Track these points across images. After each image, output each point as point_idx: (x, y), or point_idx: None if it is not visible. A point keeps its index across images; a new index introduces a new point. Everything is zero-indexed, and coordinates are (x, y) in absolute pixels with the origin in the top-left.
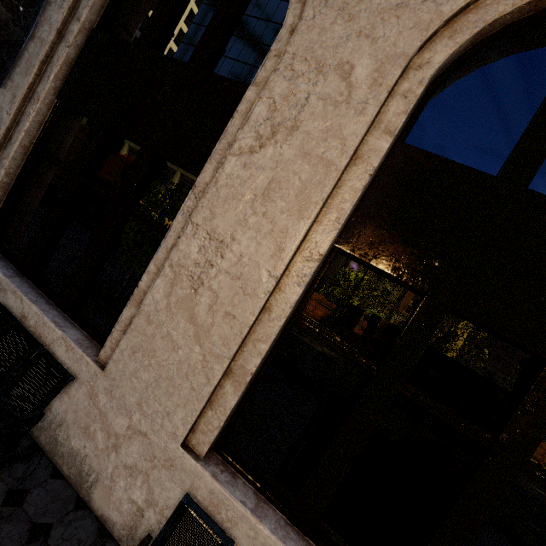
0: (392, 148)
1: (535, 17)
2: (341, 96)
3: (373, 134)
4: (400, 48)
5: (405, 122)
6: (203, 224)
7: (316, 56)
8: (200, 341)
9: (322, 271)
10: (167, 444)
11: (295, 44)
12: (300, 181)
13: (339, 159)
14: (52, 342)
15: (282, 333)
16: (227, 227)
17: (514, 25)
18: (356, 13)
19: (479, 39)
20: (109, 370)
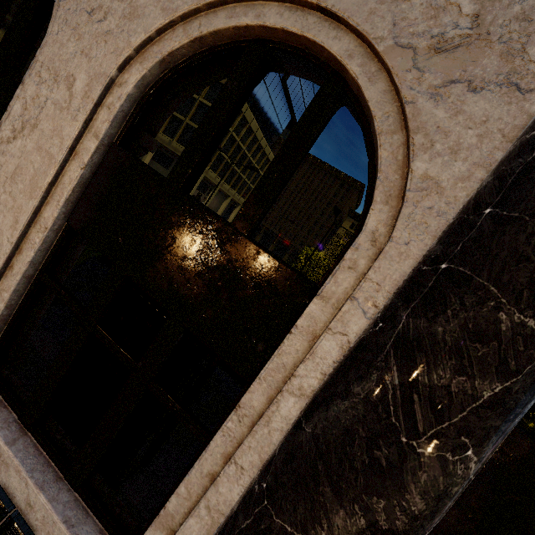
0: (110, 148)
1: (207, 52)
2: (65, 103)
3: (87, 136)
4: (104, 68)
5: (117, 128)
6: None
7: (55, 67)
8: None
9: (59, 241)
10: None
11: (44, 55)
12: (34, 169)
13: (58, 155)
14: None
15: (31, 287)
16: None
17: (195, 56)
18: (83, 34)
19: (171, 65)
20: None
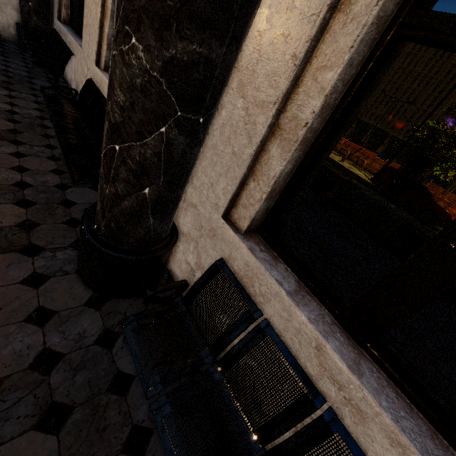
0: None
1: None
2: None
3: None
4: None
5: None
6: None
7: None
8: (95, 1)
9: None
10: (93, 67)
11: None
12: None
13: None
14: (74, 49)
15: None
16: None
17: None
18: None
19: None
20: (83, 47)
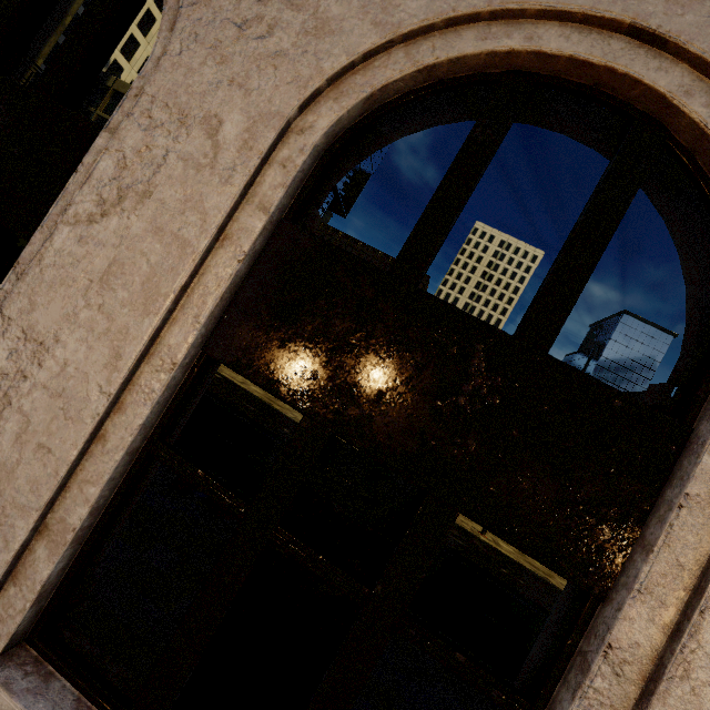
0: (277, 228)
1: (433, 88)
2: (206, 158)
3: (245, 209)
4: (276, 105)
5: (291, 197)
6: (18, 318)
7: (180, 103)
8: (0, 487)
9: (186, 384)
10: None
11: (156, 84)
12: (149, 265)
13: (197, 239)
14: None
15: (132, 469)
16: (50, 323)
17: (413, 93)
18: (229, 55)
19: (375, 105)
20: None
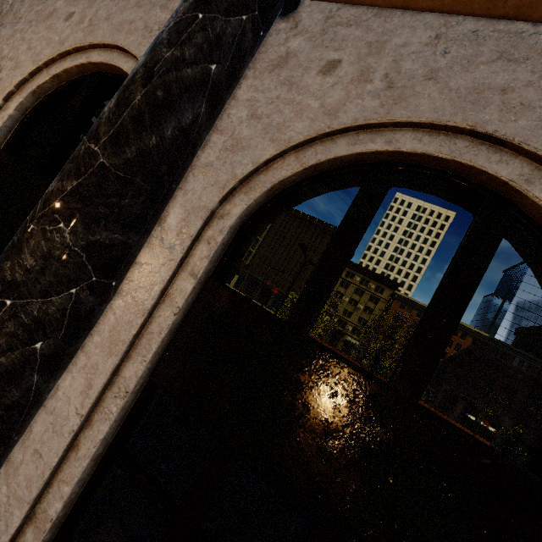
0: None
1: (65, 85)
2: None
3: None
4: None
5: (3, 138)
6: None
7: None
8: None
9: None
10: None
11: None
12: None
13: None
14: None
15: None
16: None
17: (58, 88)
18: None
19: (43, 96)
20: None
